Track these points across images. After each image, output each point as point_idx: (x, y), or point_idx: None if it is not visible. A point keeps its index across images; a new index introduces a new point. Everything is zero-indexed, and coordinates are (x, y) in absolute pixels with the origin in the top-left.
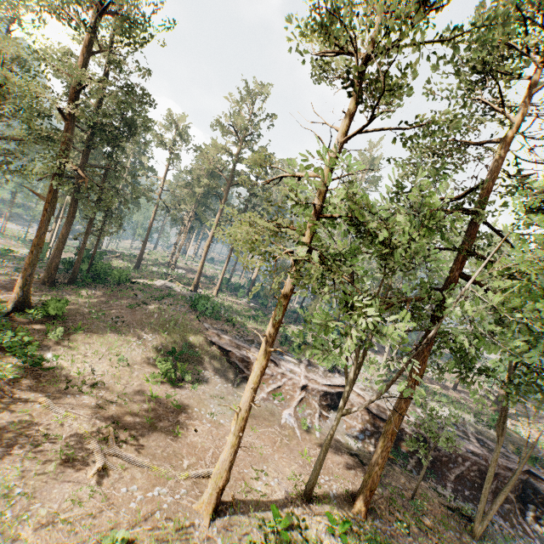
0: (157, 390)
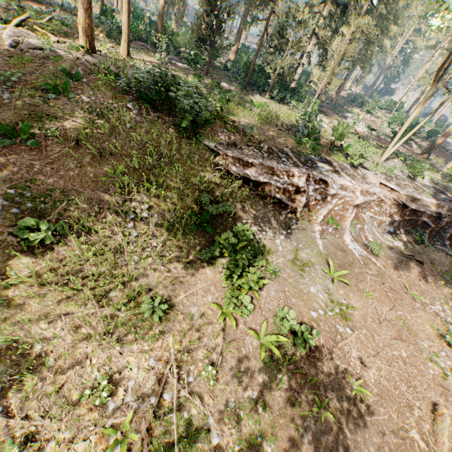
0: (251, 321)
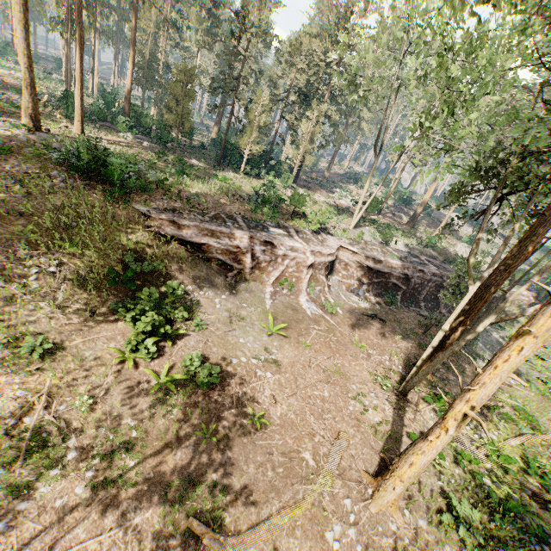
0: (156, 364)
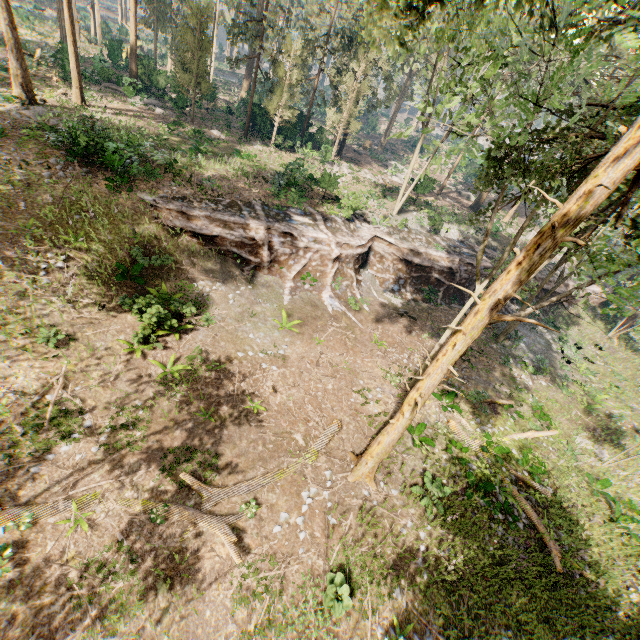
0: (164, 356)
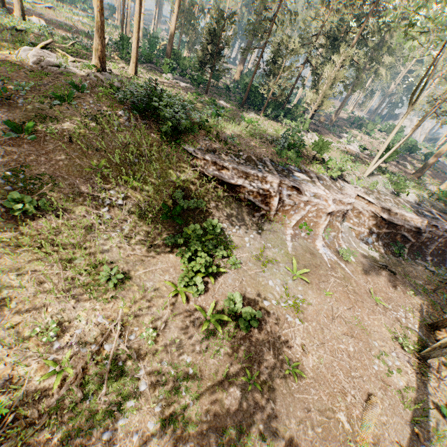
0: (202, 300)
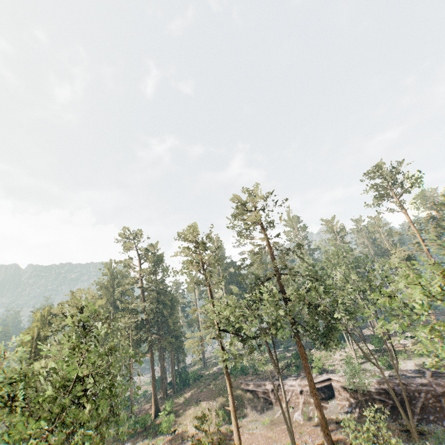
0: (221, 428)
